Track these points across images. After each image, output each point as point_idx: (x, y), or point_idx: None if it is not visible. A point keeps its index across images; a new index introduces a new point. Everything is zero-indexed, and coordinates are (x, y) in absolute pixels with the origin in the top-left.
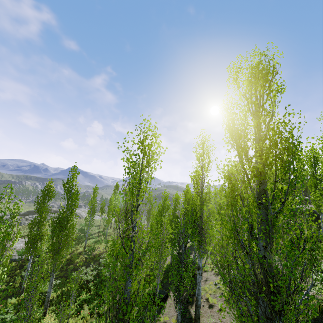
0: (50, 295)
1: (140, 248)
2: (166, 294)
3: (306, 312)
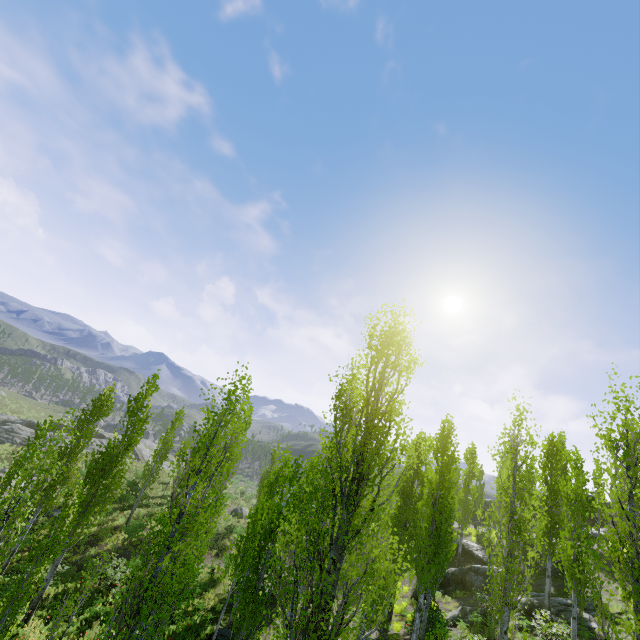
0: (45, 591)
1: (190, 523)
2: None
3: (328, 636)
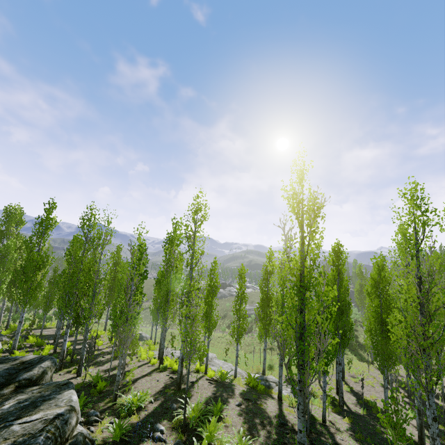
0: None
1: None
2: None
3: None
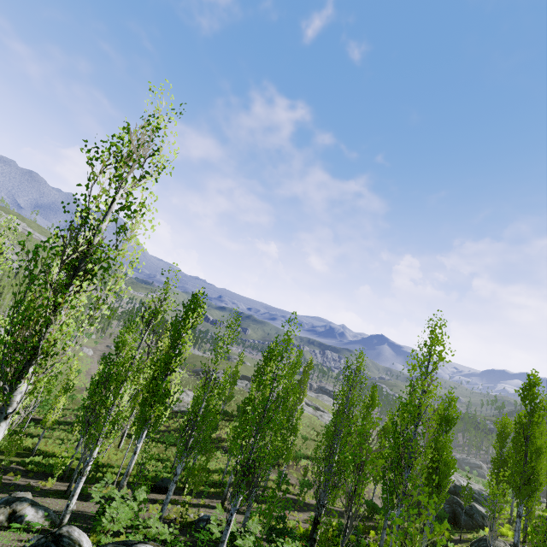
0: None
1: None
2: (166, 489)
3: None
